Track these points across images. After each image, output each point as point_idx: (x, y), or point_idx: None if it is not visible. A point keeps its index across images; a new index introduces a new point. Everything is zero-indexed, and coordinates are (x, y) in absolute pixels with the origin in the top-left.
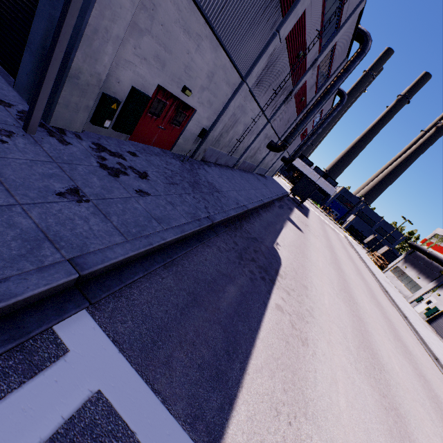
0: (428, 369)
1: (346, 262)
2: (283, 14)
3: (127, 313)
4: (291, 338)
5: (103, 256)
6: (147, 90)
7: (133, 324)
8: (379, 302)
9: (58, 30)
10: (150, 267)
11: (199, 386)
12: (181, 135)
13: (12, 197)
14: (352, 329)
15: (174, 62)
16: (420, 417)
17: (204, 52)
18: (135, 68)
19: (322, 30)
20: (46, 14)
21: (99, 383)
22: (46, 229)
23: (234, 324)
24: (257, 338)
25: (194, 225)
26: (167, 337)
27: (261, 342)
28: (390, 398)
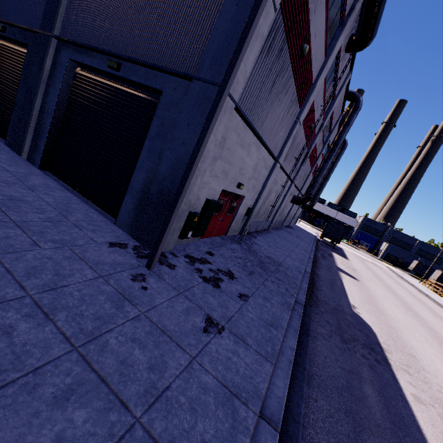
0: None
1: (414, 303)
2: (300, 107)
3: None
4: None
5: (275, 397)
6: (214, 197)
7: None
8: None
9: (181, 187)
10: (301, 390)
11: None
12: (233, 219)
13: (185, 352)
14: None
15: (233, 169)
16: None
17: (252, 154)
18: (209, 185)
19: (324, 104)
20: (145, 167)
21: None
22: (224, 381)
23: None
24: None
25: (296, 318)
26: None
27: None
28: None
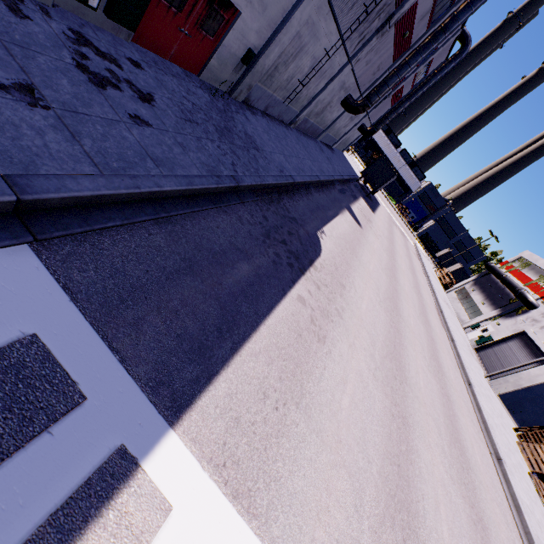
0: (455, 392)
1: (405, 272)
2: None
3: (89, 261)
4: (306, 332)
5: (59, 184)
6: None
7: (97, 276)
8: (428, 321)
9: None
10: (134, 217)
11: (172, 355)
12: (214, 52)
13: None
14: (385, 339)
15: None
16: (428, 429)
17: None
18: None
19: None
20: None
21: (36, 327)
22: None
23: (237, 305)
24: (263, 324)
25: (209, 180)
26: (141, 299)
27: (267, 329)
28: (401, 407)
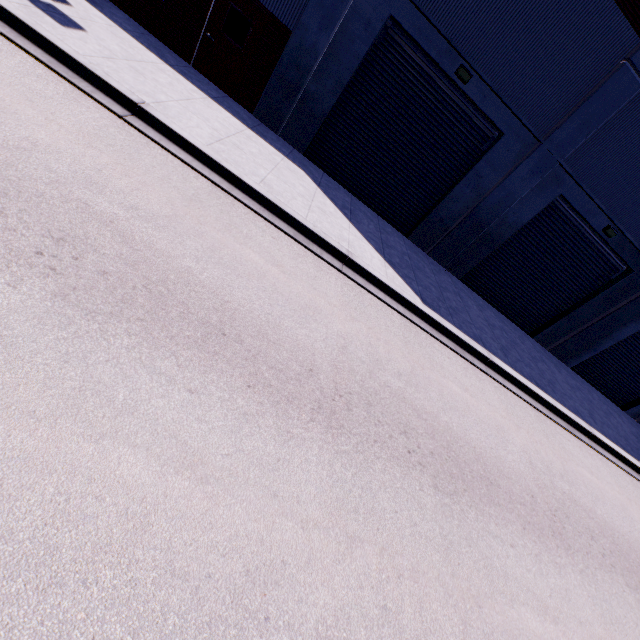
0: None
1: None
2: None
3: None
4: None
5: None
6: None
7: None
8: None
9: None
10: None
11: None
12: None
13: None
14: None
15: None
16: None
17: None
18: None
19: None
20: None
21: None
22: None
23: None
24: None
25: None
26: None
27: None
28: None
